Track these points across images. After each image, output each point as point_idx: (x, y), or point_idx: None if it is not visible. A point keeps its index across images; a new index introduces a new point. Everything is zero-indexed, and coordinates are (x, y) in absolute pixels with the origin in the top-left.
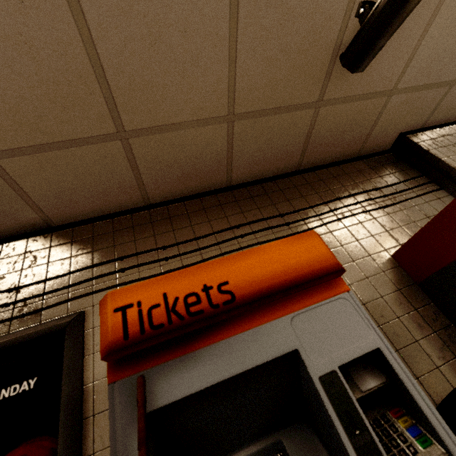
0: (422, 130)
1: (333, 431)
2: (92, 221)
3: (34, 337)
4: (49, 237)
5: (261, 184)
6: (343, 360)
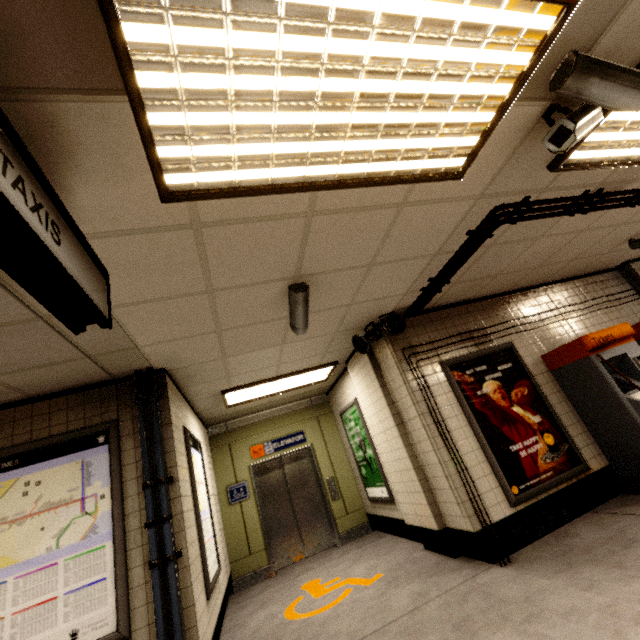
0: (636, 260)
1: (634, 369)
2: (486, 299)
3: (503, 349)
4: (472, 306)
5: (555, 285)
6: (635, 356)
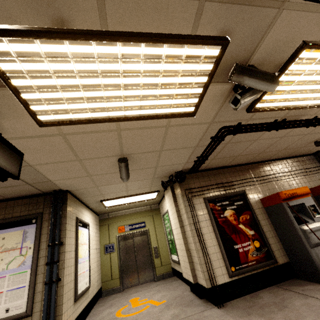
0: None
1: (307, 212)
2: (234, 166)
3: (239, 194)
4: (226, 169)
5: (275, 161)
6: (309, 205)
